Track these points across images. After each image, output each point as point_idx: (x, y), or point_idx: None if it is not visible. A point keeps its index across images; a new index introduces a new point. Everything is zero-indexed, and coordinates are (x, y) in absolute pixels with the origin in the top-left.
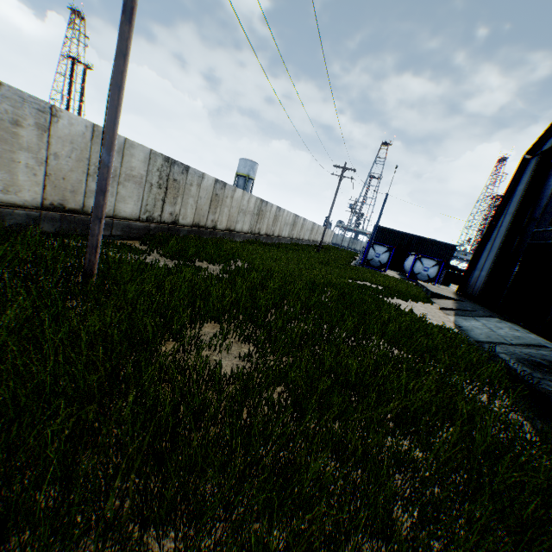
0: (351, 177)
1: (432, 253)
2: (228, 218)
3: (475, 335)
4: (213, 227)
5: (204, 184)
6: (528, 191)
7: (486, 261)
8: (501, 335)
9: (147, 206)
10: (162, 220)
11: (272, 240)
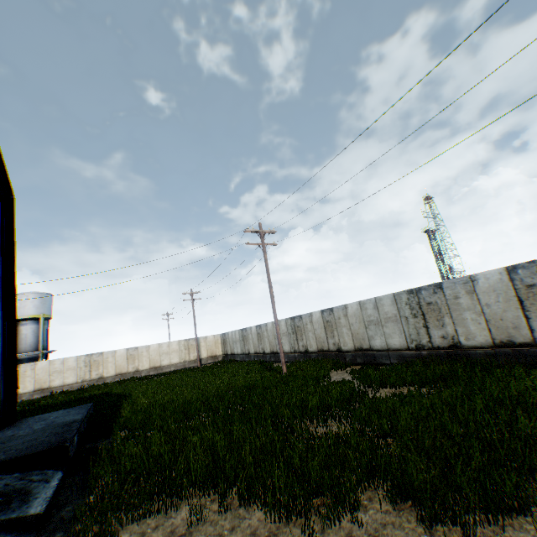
0: None
1: None
2: None
3: None
4: None
5: (483, 285)
6: None
7: None
8: None
9: (411, 336)
10: (435, 345)
11: None
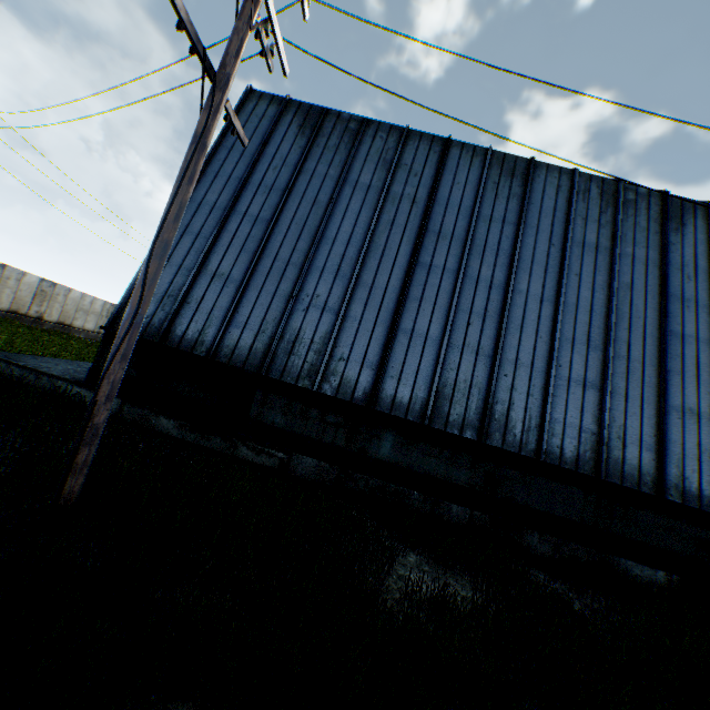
0: None
1: None
2: (63, 313)
3: None
4: (40, 317)
5: (28, 280)
6: None
7: None
8: None
9: None
10: None
11: None
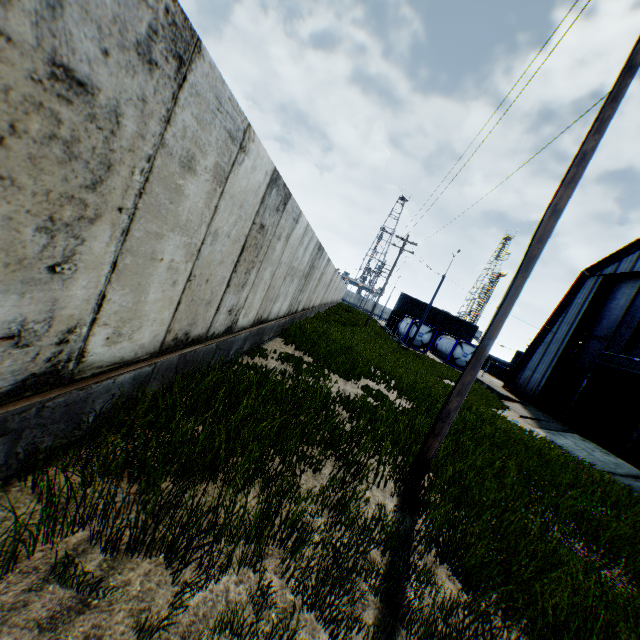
0: (412, 252)
1: (456, 331)
2: (317, 295)
3: (582, 459)
4: (308, 307)
5: (322, 264)
6: (589, 308)
7: (541, 364)
8: (602, 461)
9: (293, 299)
10: (292, 311)
11: (323, 308)
